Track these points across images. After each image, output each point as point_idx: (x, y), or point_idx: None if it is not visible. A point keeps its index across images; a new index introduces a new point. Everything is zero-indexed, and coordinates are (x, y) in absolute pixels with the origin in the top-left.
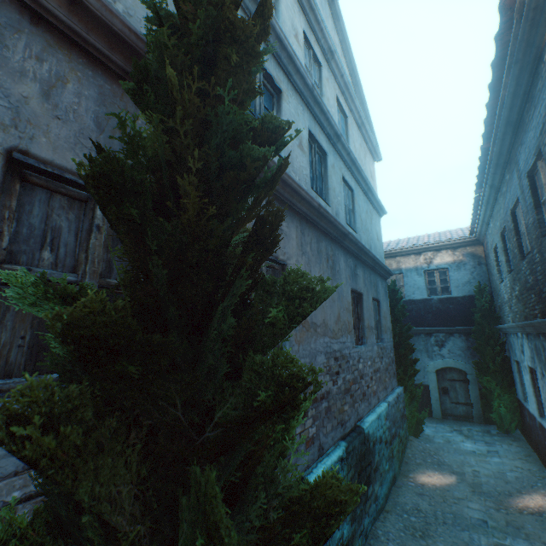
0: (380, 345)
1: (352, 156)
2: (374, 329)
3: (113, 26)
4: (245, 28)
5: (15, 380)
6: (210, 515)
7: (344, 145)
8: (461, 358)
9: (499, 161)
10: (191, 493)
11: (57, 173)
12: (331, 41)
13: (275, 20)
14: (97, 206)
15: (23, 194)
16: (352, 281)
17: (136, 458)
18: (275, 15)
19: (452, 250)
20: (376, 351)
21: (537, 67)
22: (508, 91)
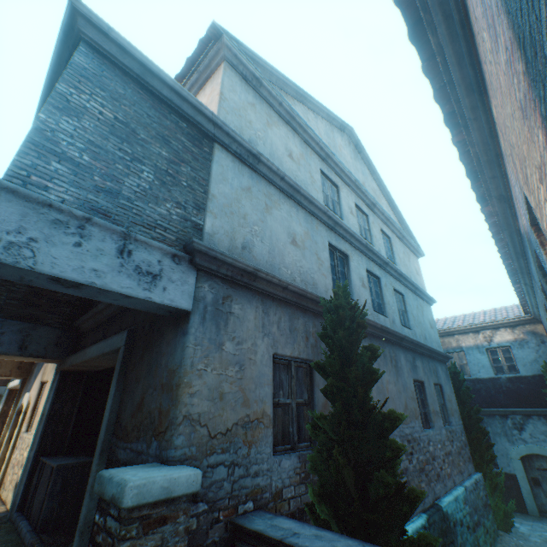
0: (448, 428)
1: (399, 271)
2: (440, 413)
3: (295, 291)
4: (362, 322)
5: (280, 447)
6: (384, 481)
7: (391, 267)
8: (546, 444)
9: (522, 271)
10: (374, 480)
11: (284, 358)
12: (372, 199)
13: (342, 223)
14: (292, 366)
15: (274, 368)
16: (413, 373)
17: (352, 472)
18: (338, 207)
19: (510, 328)
20: (445, 434)
21: (519, 233)
22: (507, 240)
